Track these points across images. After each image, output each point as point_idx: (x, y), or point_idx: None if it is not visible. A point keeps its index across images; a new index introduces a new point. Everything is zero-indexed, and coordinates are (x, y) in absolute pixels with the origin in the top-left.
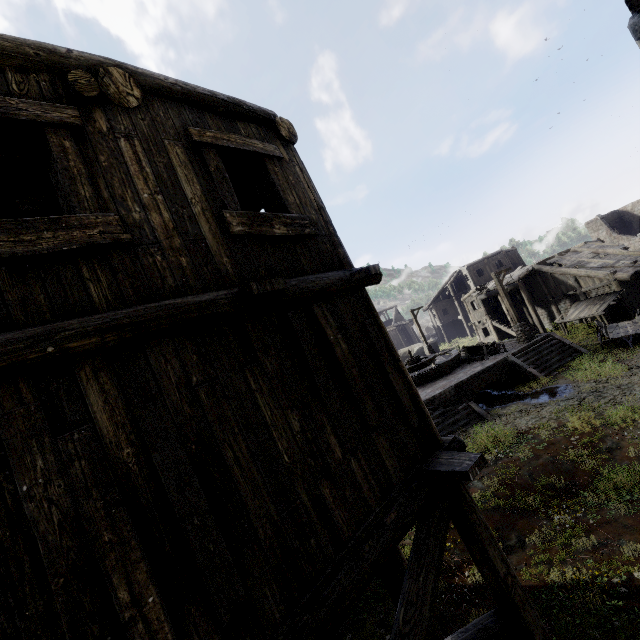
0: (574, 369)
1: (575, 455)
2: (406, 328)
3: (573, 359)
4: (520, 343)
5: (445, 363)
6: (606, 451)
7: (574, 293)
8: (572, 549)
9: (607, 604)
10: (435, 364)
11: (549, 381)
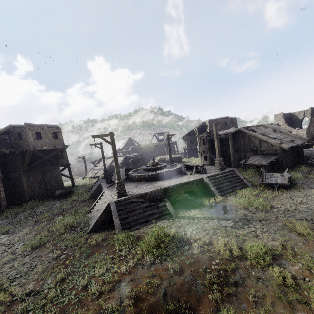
0: (239, 196)
1: (209, 279)
2: (171, 145)
3: (241, 188)
4: (216, 170)
5: (168, 171)
6: (233, 284)
7: (256, 149)
8: None
9: None
10: (162, 170)
11: (222, 200)
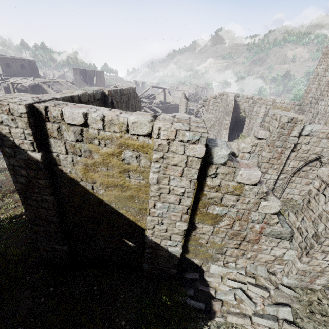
0: None
1: None
2: None
3: None
4: None
5: None
6: None
7: None
8: (8, 209)
9: (11, 221)
10: None
11: None
